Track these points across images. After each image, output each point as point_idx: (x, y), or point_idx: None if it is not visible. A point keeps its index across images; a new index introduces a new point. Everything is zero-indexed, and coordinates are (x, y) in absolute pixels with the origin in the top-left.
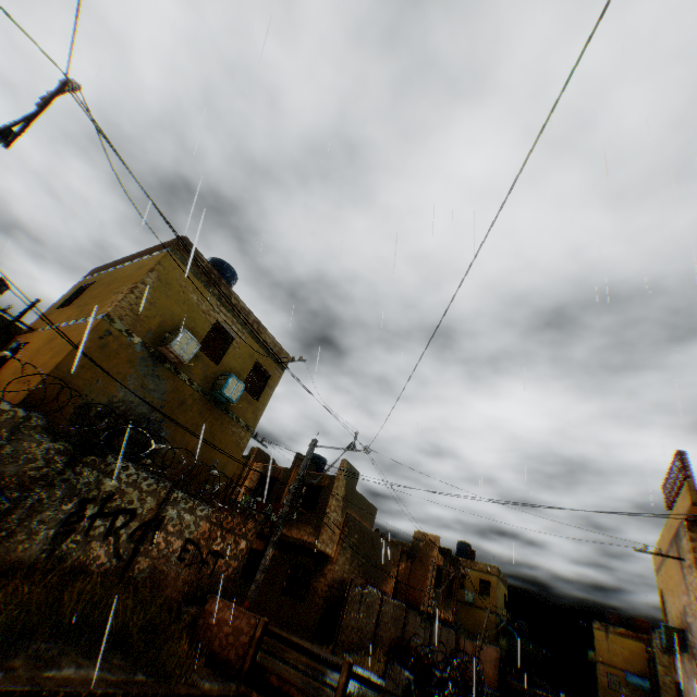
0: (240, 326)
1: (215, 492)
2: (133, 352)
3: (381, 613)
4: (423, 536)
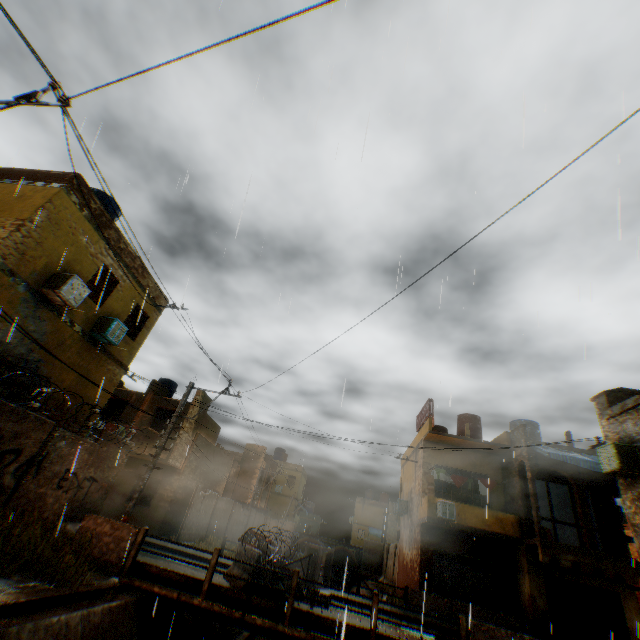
0: (126, 270)
1: (97, 428)
2: (16, 293)
3: (216, 509)
4: (253, 447)
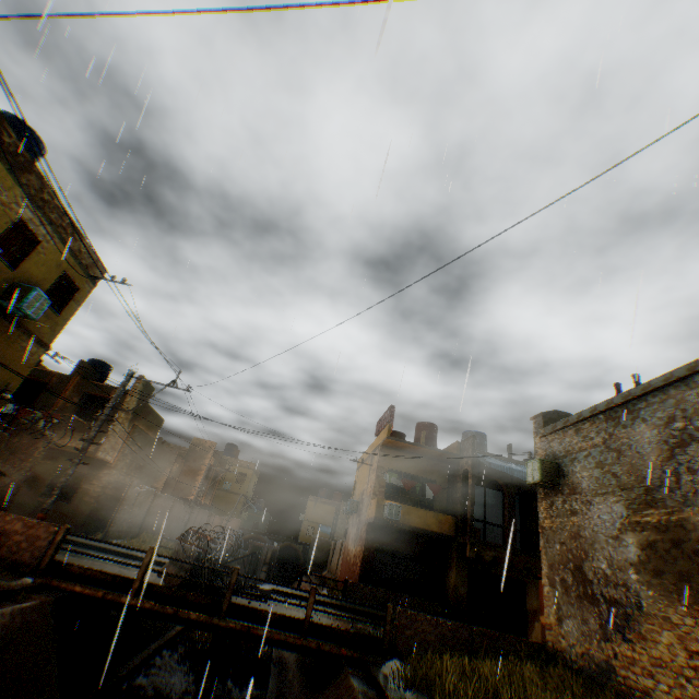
0: (51, 228)
1: (7, 416)
2: None
3: (153, 506)
4: (201, 442)
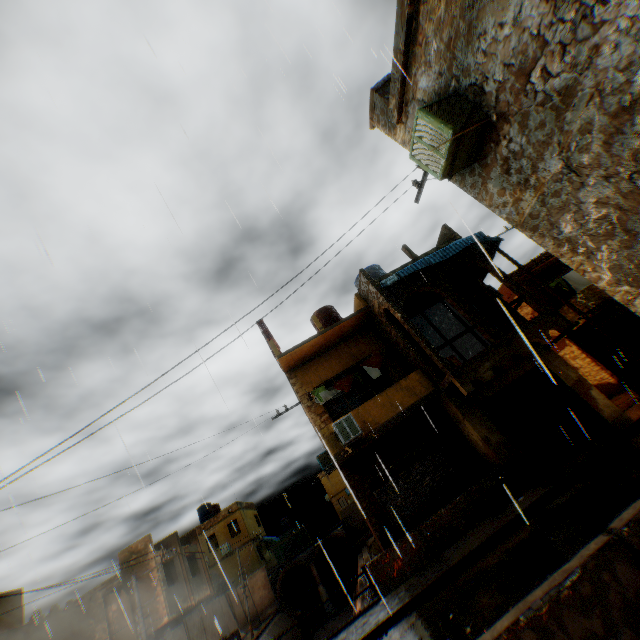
0: None
1: None
2: None
3: None
4: (131, 550)
